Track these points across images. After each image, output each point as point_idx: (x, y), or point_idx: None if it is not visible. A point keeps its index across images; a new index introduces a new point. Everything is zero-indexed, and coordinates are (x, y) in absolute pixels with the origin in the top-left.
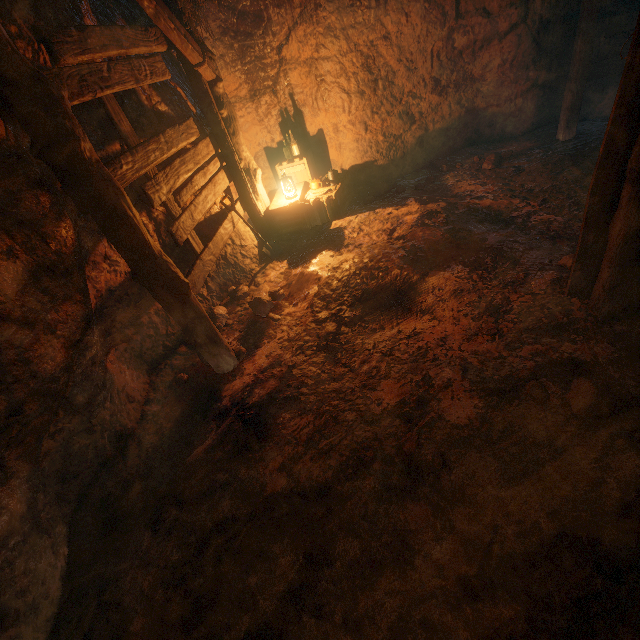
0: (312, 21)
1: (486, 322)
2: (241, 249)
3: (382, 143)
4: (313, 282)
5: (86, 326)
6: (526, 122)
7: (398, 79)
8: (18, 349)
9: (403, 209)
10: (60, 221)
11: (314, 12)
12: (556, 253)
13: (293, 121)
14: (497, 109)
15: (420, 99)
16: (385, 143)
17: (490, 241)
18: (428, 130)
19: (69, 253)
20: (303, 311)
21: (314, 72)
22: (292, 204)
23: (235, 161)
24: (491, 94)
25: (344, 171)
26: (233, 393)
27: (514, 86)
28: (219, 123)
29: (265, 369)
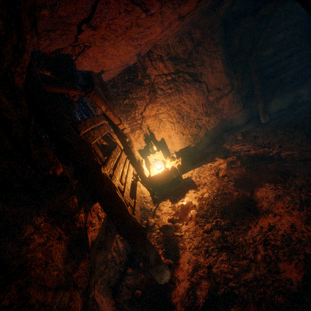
0: (154, 102)
1: (308, 210)
2: (144, 199)
3: (191, 138)
4: (191, 208)
5: (90, 274)
6: (245, 119)
7: (191, 114)
8: (62, 310)
9: (216, 162)
10: (80, 209)
11: (155, 99)
12: (310, 167)
13: (150, 137)
14: (232, 117)
15: (201, 119)
16: (192, 138)
17: (271, 168)
18: (207, 129)
19: (83, 227)
20: (194, 227)
21: (157, 118)
22: (162, 171)
23: (134, 158)
24: (227, 113)
25: (176, 152)
26: (180, 298)
27: (236, 109)
28: (127, 144)
29: (192, 273)
